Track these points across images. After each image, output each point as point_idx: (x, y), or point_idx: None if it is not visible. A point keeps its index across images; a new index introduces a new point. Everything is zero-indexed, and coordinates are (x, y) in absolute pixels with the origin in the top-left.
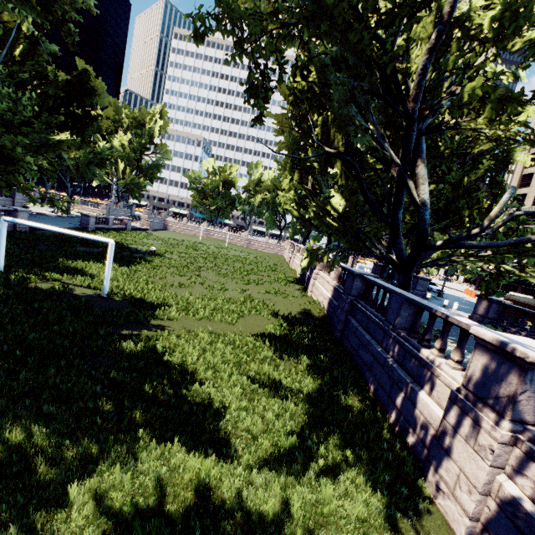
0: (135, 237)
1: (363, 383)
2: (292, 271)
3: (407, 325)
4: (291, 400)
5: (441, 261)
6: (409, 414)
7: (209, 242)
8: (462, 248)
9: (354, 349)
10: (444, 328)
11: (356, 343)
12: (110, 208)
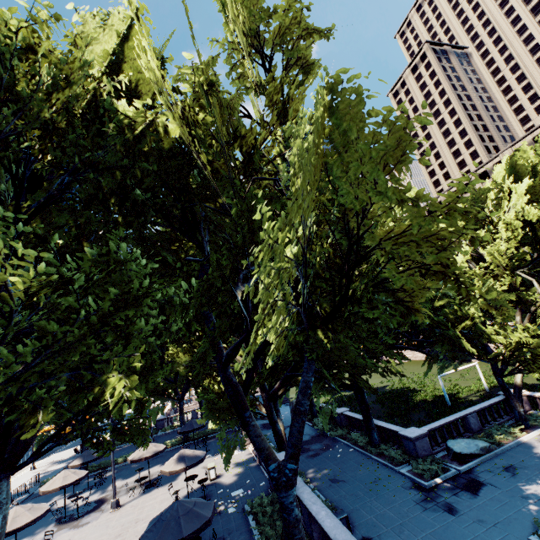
0: None
1: None
2: (413, 362)
3: None
4: None
5: None
6: None
7: None
8: None
9: None
10: None
11: None
12: None
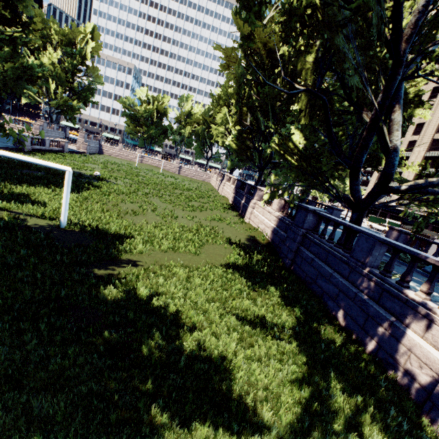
0: (74, 161)
1: (326, 311)
2: (223, 198)
3: (376, 263)
4: (283, 340)
5: (391, 202)
6: (393, 349)
7: (144, 167)
8: (424, 194)
9: (311, 278)
10: (433, 274)
11: (313, 273)
12: (44, 129)
